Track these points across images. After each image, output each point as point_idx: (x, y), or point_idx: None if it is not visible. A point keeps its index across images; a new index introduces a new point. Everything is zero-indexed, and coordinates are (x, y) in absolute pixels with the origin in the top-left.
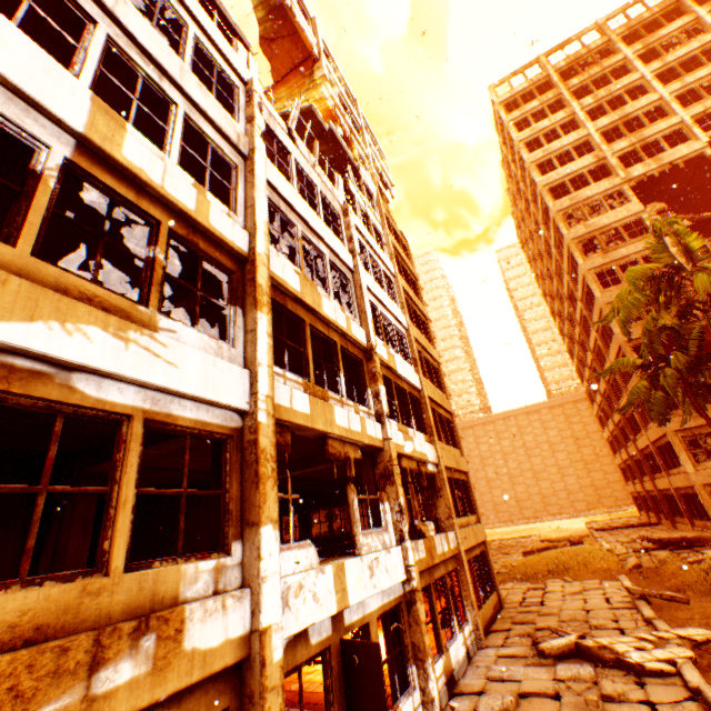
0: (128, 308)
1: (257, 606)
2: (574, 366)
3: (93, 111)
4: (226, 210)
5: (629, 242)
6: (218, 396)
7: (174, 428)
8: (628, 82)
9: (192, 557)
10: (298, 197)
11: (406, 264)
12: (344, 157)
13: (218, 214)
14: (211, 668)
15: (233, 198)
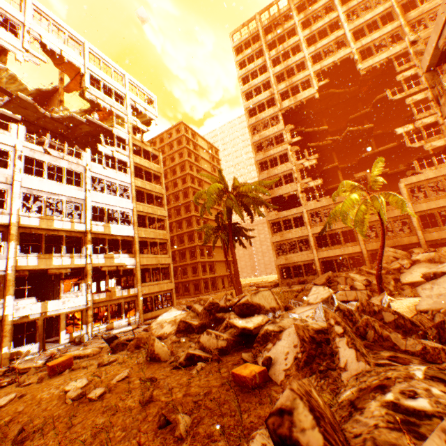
0: None
1: (5, 311)
2: None
3: None
4: (1, 211)
5: (275, 147)
6: None
7: None
8: (293, 42)
9: None
10: (45, 184)
11: (151, 169)
12: (102, 127)
13: None
14: None
15: (6, 203)
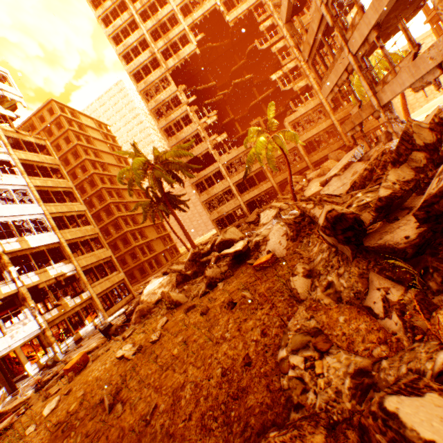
0: None
1: None
2: None
3: None
4: None
5: (175, 110)
6: None
7: None
8: None
9: None
10: None
11: (44, 163)
12: None
13: None
14: None
15: None
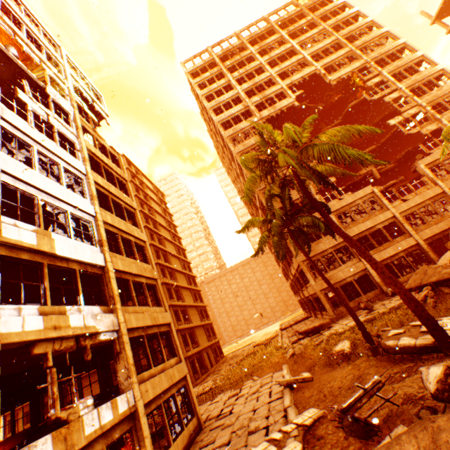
0: None
1: None
2: (260, 232)
3: None
4: None
5: None
6: None
7: None
8: (255, 65)
9: None
10: None
11: (112, 169)
12: (25, 75)
13: None
14: None
15: None
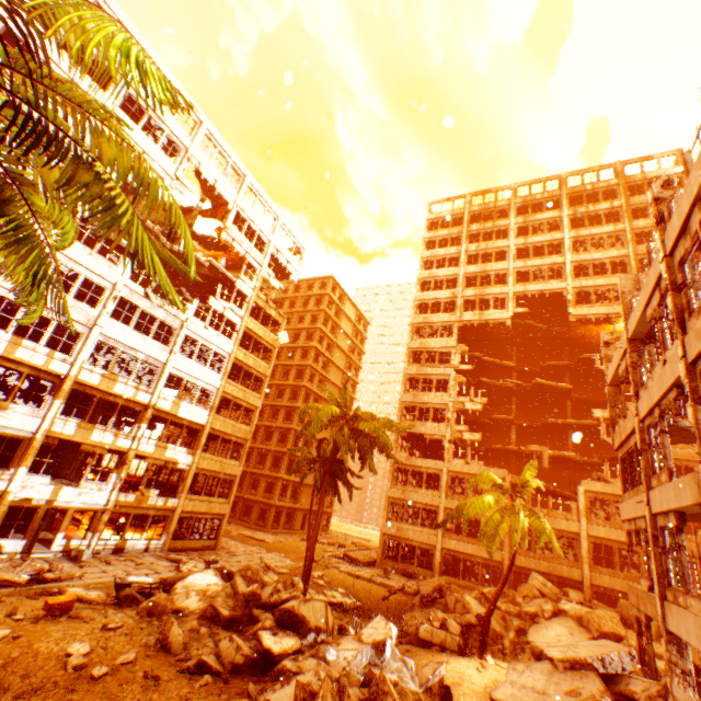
0: (0, 403)
1: (10, 485)
2: None
3: (9, 345)
4: (65, 357)
5: (436, 365)
6: (24, 428)
7: (5, 435)
8: (500, 246)
9: None
10: (128, 334)
11: (264, 339)
12: (225, 275)
13: (56, 363)
14: None
15: (75, 349)
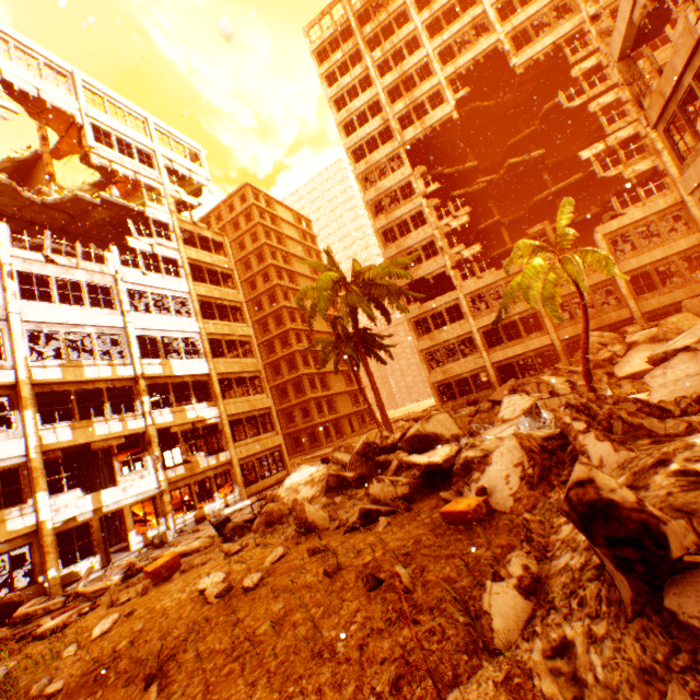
0: None
1: (39, 515)
2: None
3: None
4: None
5: (403, 204)
6: (9, 455)
7: None
8: (406, 34)
9: (10, 507)
10: (58, 311)
11: (216, 265)
12: (128, 209)
13: None
14: (21, 533)
15: (4, 351)
